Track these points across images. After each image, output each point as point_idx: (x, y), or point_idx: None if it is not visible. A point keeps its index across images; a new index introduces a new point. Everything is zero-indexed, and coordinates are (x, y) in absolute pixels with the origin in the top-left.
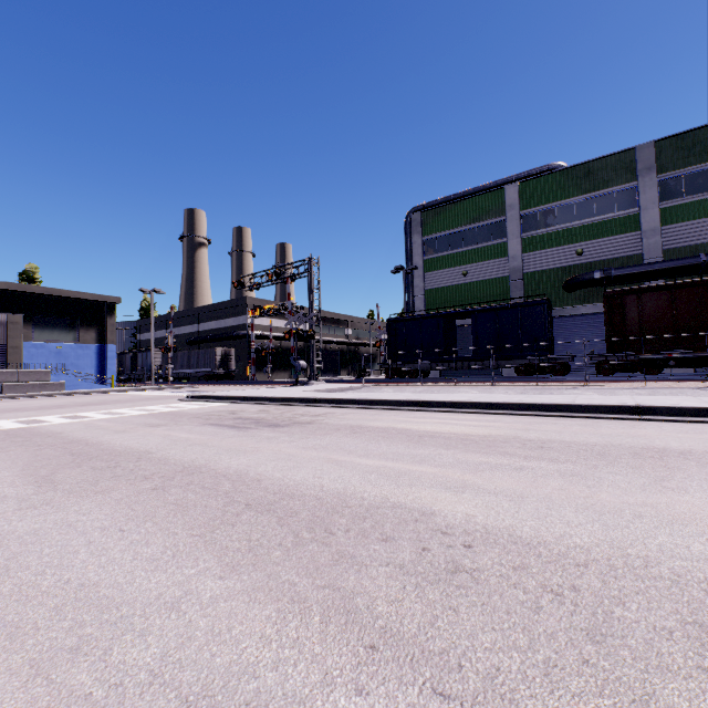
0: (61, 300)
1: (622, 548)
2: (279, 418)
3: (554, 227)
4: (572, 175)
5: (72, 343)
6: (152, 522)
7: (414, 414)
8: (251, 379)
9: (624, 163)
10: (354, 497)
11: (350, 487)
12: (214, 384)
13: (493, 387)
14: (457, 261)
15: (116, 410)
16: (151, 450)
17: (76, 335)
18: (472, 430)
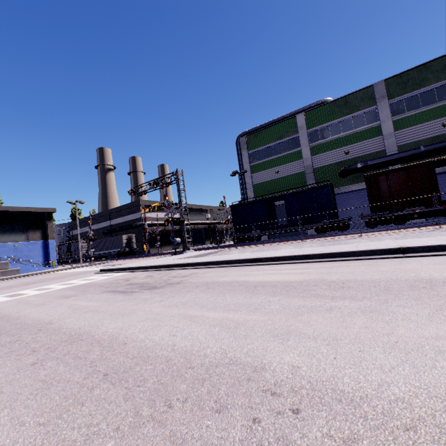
0: (15, 213)
1: (440, 396)
2: (158, 281)
3: (329, 138)
4: (336, 105)
5: (24, 241)
6: (9, 409)
7: (251, 268)
8: (147, 253)
9: (367, 95)
10: (198, 355)
11: (196, 343)
12: (122, 259)
13: (303, 243)
14: (271, 165)
15: (47, 286)
16: (52, 321)
17: (27, 236)
18: (291, 277)
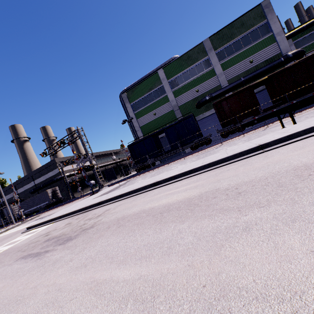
0: None
1: None
2: (74, 229)
3: (183, 83)
4: (183, 59)
5: None
6: None
7: (154, 192)
8: (72, 198)
9: (200, 49)
10: None
11: None
12: (51, 209)
13: (185, 159)
14: (149, 110)
15: None
16: None
17: None
18: (190, 194)
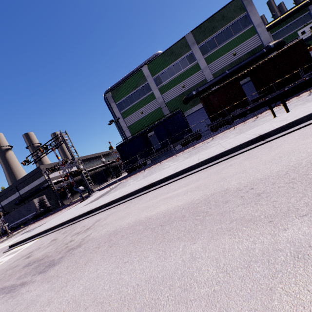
0: None
1: None
2: (58, 249)
3: (169, 79)
4: (166, 55)
5: None
6: None
7: (148, 196)
8: (62, 206)
9: (183, 44)
10: None
11: None
12: (38, 220)
13: (177, 157)
14: (136, 108)
15: None
16: None
17: None
18: (192, 197)
